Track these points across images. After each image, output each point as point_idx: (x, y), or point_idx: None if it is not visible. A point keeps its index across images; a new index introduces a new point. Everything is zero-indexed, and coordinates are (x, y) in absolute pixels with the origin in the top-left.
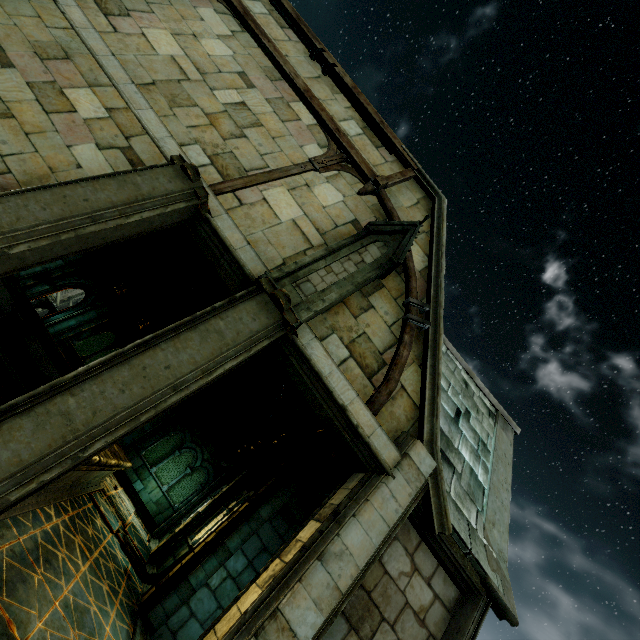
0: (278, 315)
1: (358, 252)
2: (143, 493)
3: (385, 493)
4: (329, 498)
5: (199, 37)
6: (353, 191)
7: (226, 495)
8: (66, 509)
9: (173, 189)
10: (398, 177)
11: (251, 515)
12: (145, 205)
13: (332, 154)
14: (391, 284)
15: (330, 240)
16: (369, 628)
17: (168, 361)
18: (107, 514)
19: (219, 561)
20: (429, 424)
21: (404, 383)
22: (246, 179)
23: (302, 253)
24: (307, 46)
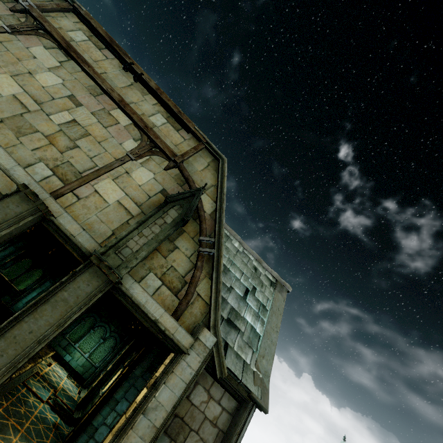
0: (105, 277)
1: (161, 217)
2: (72, 362)
3: (183, 365)
4: (156, 371)
5: (34, 73)
6: (161, 168)
7: (123, 356)
8: (1, 404)
9: (21, 211)
10: (192, 151)
11: (129, 375)
12: (2, 226)
13: (144, 144)
14: (190, 228)
15: (145, 209)
16: (183, 437)
17: (31, 328)
18: (39, 391)
19: (111, 408)
20: (214, 315)
21: (199, 292)
22: (80, 180)
23: (126, 223)
24: (121, 61)
